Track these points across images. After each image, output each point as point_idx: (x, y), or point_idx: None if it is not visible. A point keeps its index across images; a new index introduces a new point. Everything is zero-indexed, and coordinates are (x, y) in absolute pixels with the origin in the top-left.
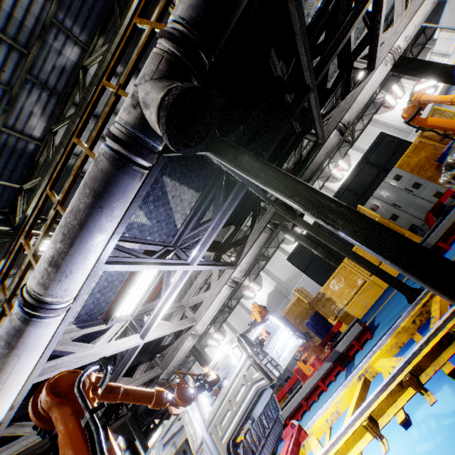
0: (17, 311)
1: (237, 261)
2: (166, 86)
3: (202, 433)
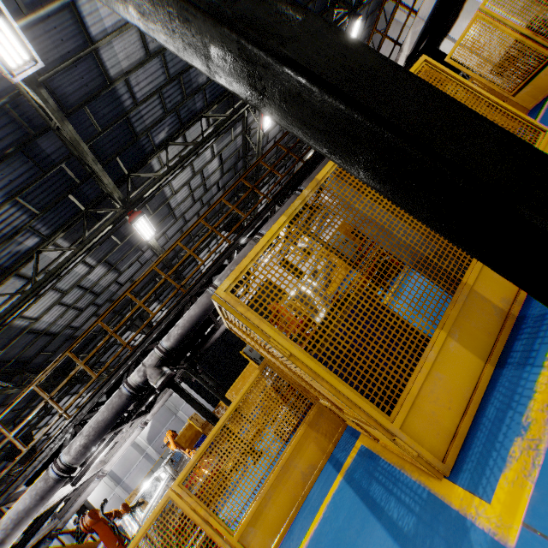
0: (53, 476)
1: (151, 407)
2: (161, 372)
3: (139, 525)
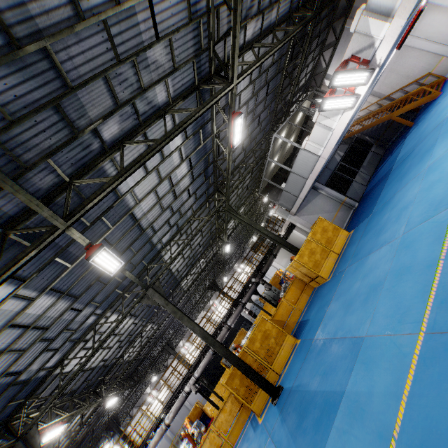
0: (164, 427)
1: None
2: (196, 387)
3: None
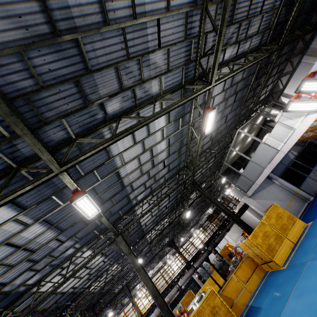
0: None
1: None
2: None
3: None
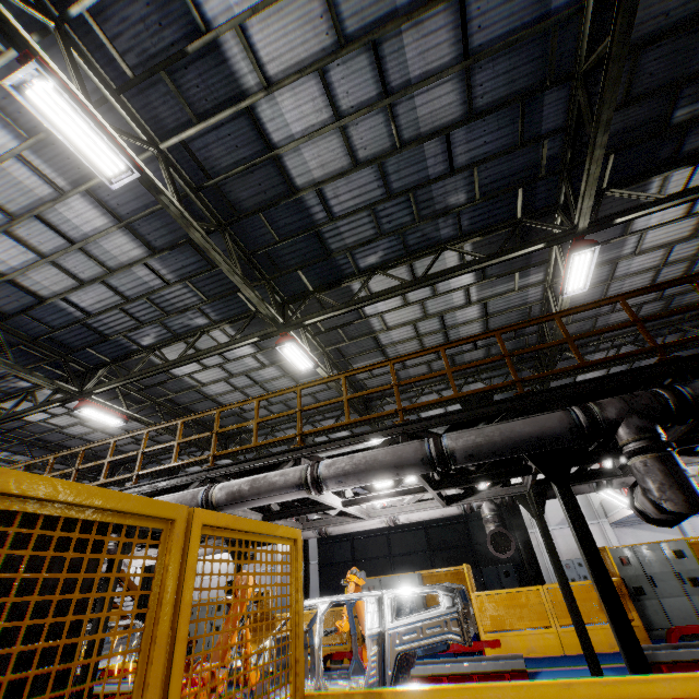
0: None
1: None
2: None
3: None
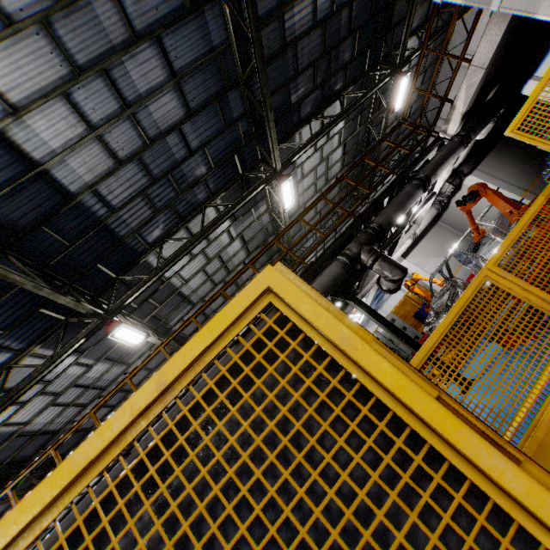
0: None
1: None
2: None
3: None
